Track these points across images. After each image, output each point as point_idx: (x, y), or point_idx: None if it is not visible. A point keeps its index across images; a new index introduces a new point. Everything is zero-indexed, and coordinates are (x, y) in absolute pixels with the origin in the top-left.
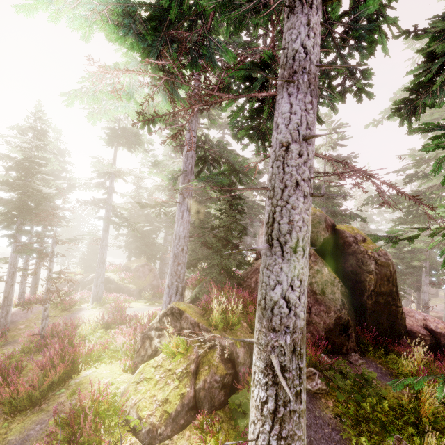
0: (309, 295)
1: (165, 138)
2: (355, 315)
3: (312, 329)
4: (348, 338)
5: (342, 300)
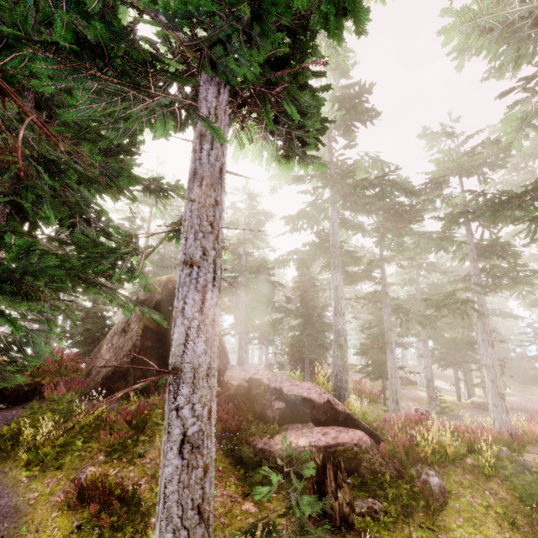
0: (115, 351)
1: (159, 228)
2: (161, 367)
3: (96, 378)
4: (126, 385)
5: (130, 350)
